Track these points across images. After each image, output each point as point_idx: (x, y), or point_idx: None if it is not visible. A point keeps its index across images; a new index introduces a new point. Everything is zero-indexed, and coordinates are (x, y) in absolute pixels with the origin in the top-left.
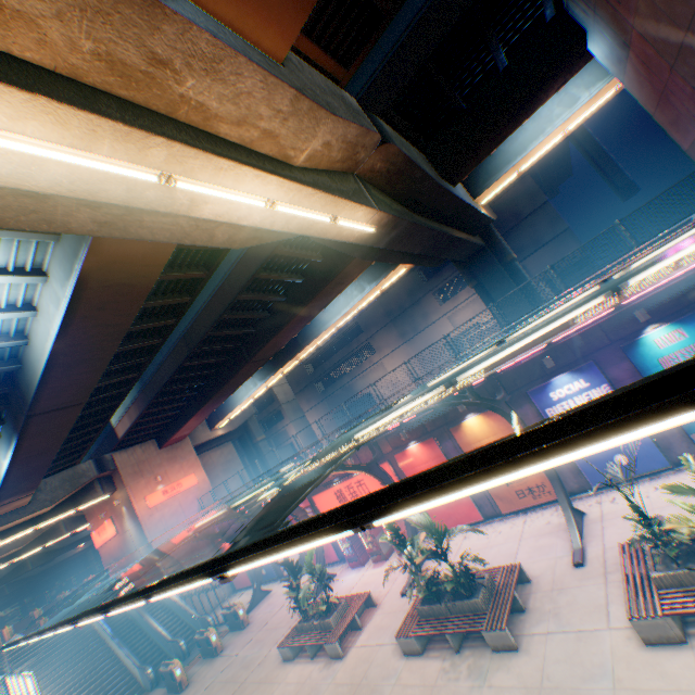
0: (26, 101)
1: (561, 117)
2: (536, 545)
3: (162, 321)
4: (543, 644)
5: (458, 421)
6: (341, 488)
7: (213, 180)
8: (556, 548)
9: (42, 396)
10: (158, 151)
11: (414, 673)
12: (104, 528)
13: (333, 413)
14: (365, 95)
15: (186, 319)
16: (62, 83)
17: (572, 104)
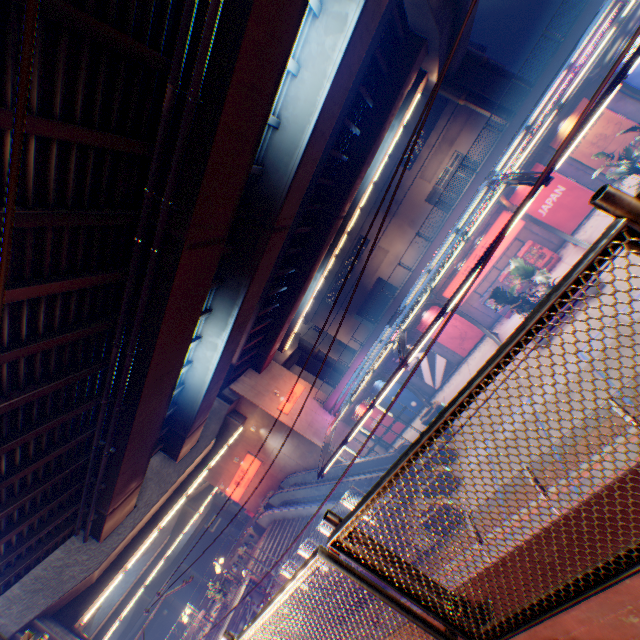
0: None
1: None
2: None
3: None
4: None
5: (552, 137)
6: (467, 266)
7: None
8: None
9: (289, 194)
10: None
11: None
12: (241, 472)
13: (353, 315)
14: None
15: None
16: None
17: None
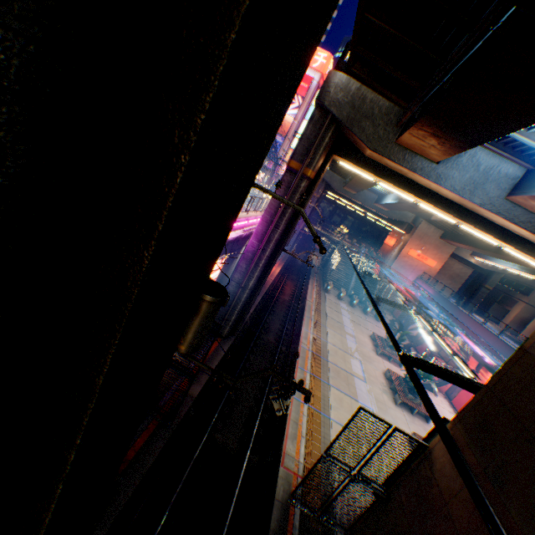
0: (430, 206)
1: None
2: None
3: None
4: (399, 412)
5: None
6: (453, 342)
7: (476, 231)
8: None
9: (410, 203)
10: (458, 220)
11: (378, 374)
12: (390, 239)
13: None
14: None
15: None
16: (445, 202)
17: None
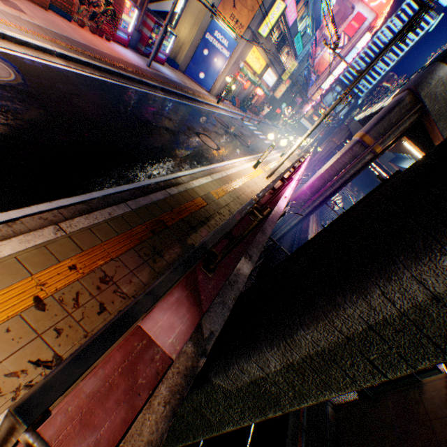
0: None
1: None
2: None
3: None
4: None
5: None
6: None
7: None
8: None
9: None
10: None
11: None
12: None
13: None
14: None
15: None
16: None
17: None
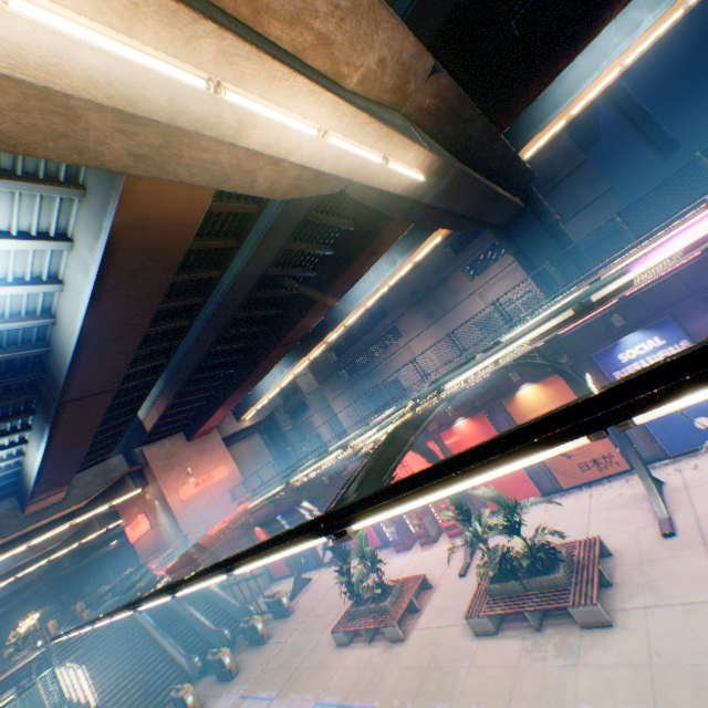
0: None
1: (620, 48)
2: (611, 518)
3: (190, 300)
4: (643, 619)
5: (511, 393)
6: None
7: (264, 94)
8: (636, 520)
9: (74, 381)
10: (206, 44)
11: (490, 654)
12: (138, 523)
13: (360, 401)
14: (407, 22)
15: (211, 301)
16: None
17: (633, 31)
